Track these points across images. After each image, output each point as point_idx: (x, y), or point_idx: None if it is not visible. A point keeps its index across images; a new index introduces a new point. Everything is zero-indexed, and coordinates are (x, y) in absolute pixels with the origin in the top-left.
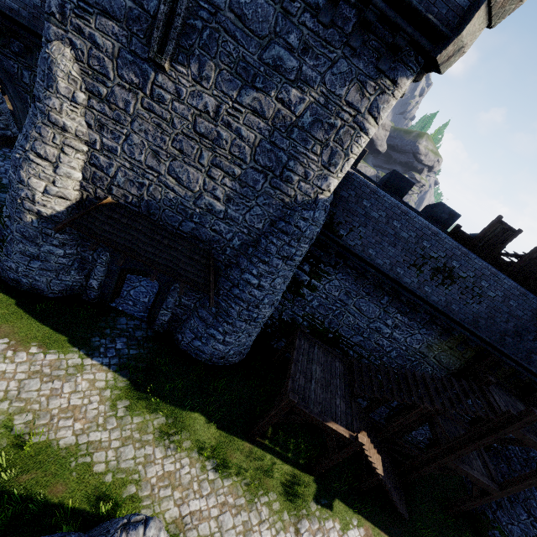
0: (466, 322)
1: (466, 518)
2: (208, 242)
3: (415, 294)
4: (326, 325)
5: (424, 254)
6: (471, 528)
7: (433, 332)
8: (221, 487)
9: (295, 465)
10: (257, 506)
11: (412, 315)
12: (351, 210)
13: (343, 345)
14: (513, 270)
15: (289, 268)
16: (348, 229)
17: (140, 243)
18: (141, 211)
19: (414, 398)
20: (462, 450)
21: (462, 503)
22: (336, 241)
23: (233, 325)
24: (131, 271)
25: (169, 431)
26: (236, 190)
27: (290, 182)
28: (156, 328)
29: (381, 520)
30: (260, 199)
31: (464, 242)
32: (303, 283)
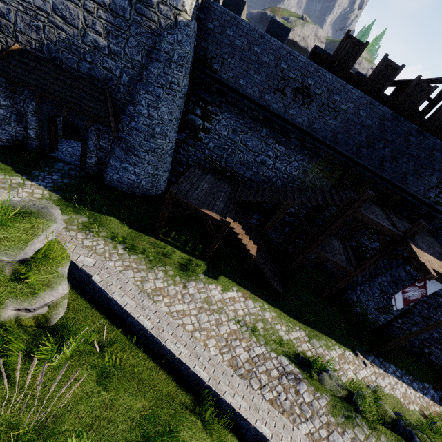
0: (327, 140)
1: (337, 303)
2: (104, 81)
3: (283, 118)
4: (224, 165)
5: (284, 76)
6: (340, 308)
7: (306, 157)
8: (128, 258)
9: (192, 255)
10: (155, 271)
11: (286, 143)
12: (218, 42)
13: (239, 181)
14: (366, 86)
15: (171, 97)
16: (220, 62)
17: (49, 84)
18: (45, 57)
19: (279, 198)
20: (320, 237)
21: (330, 288)
22: (212, 77)
23: (138, 156)
24: (70, 137)
25: (90, 226)
26: (111, 23)
27: (151, 6)
28: (88, 171)
29: (258, 292)
30: (132, 29)
31: (321, 64)
32: (198, 127)
